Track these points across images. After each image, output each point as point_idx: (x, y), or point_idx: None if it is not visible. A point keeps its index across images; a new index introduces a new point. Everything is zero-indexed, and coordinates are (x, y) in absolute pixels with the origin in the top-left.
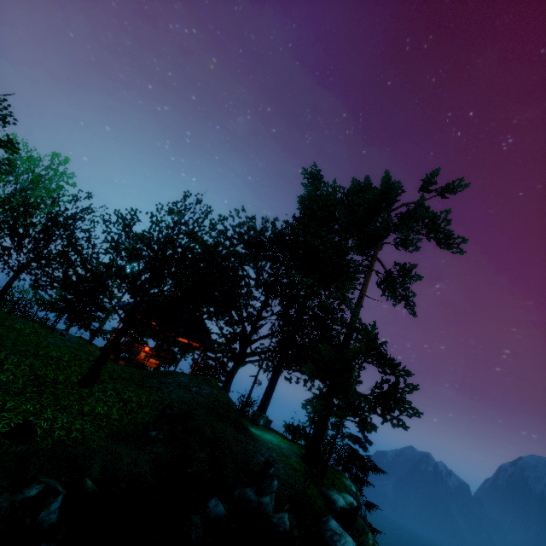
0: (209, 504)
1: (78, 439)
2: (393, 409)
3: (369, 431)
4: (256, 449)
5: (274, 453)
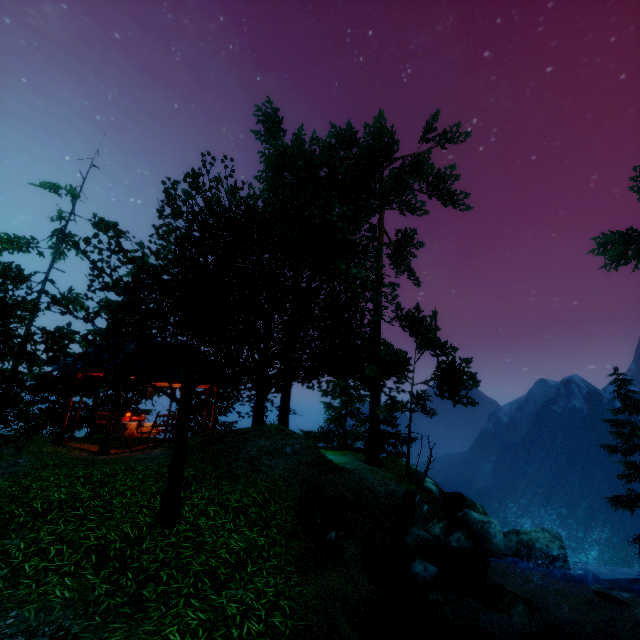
0: (415, 571)
1: (297, 609)
2: (459, 387)
3: (434, 414)
4: (367, 481)
5: (368, 474)
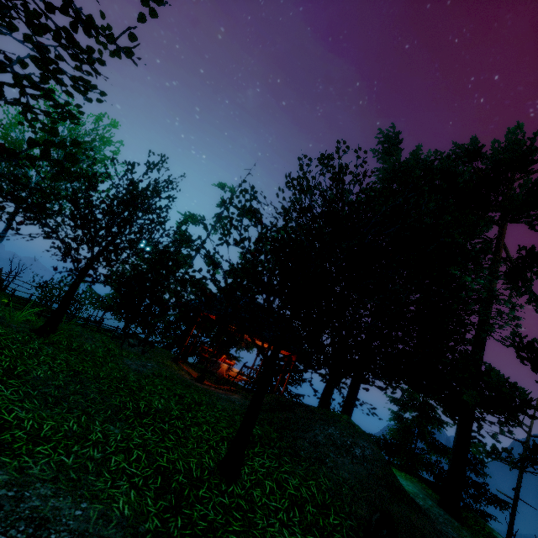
0: None
1: None
2: None
3: None
4: None
5: (448, 528)
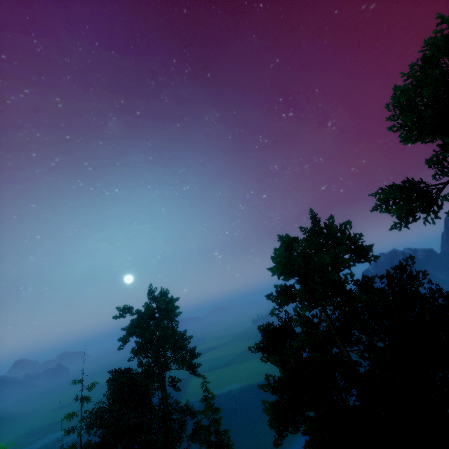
0: None
1: None
2: None
3: None
4: None
5: None
